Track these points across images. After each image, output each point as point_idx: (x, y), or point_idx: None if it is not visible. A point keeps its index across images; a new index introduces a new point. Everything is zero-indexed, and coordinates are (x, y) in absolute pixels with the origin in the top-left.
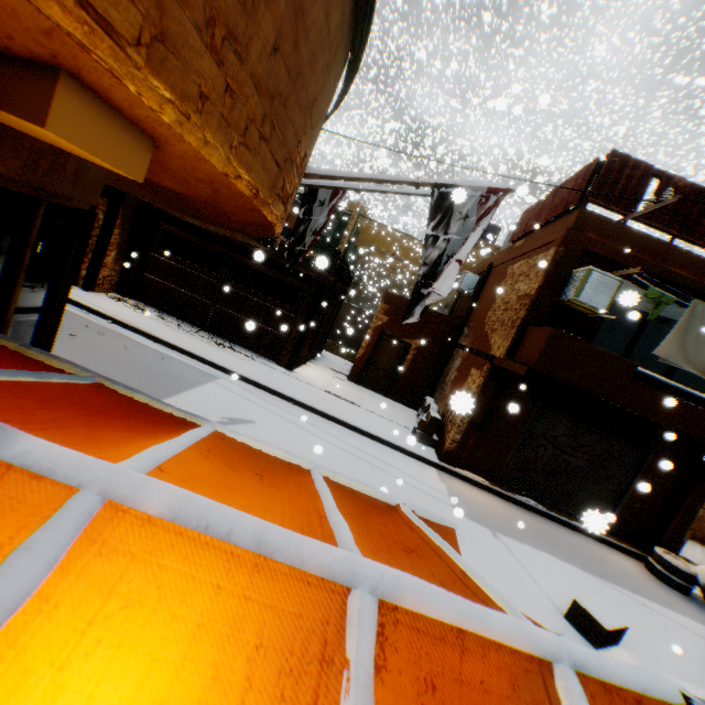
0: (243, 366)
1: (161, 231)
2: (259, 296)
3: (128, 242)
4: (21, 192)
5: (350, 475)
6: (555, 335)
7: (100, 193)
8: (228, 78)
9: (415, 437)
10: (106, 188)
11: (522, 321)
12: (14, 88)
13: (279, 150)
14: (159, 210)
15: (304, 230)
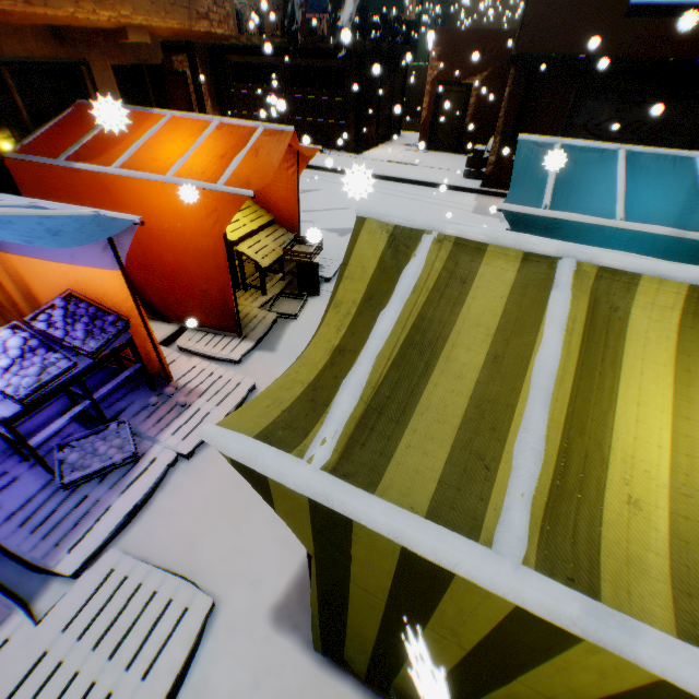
0: (317, 160)
1: (229, 67)
2: (316, 94)
3: (213, 90)
4: (136, 67)
5: (386, 205)
6: (533, 5)
7: (161, 53)
8: (151, 2)
9: (464, 176)
10: (180, 47)
11: (526, 1)
12: (123, 37)
13: (183, 4)
14: (220, 47)
15: (293, 11)
